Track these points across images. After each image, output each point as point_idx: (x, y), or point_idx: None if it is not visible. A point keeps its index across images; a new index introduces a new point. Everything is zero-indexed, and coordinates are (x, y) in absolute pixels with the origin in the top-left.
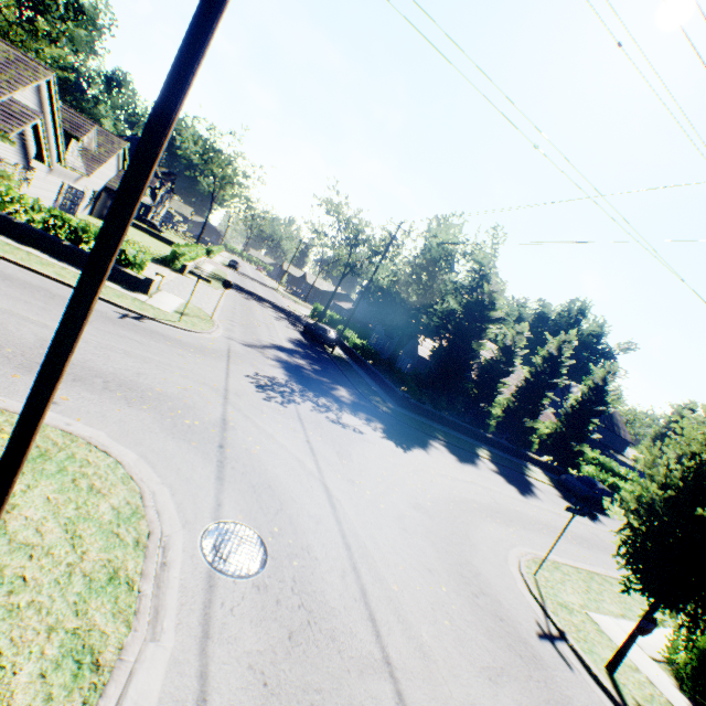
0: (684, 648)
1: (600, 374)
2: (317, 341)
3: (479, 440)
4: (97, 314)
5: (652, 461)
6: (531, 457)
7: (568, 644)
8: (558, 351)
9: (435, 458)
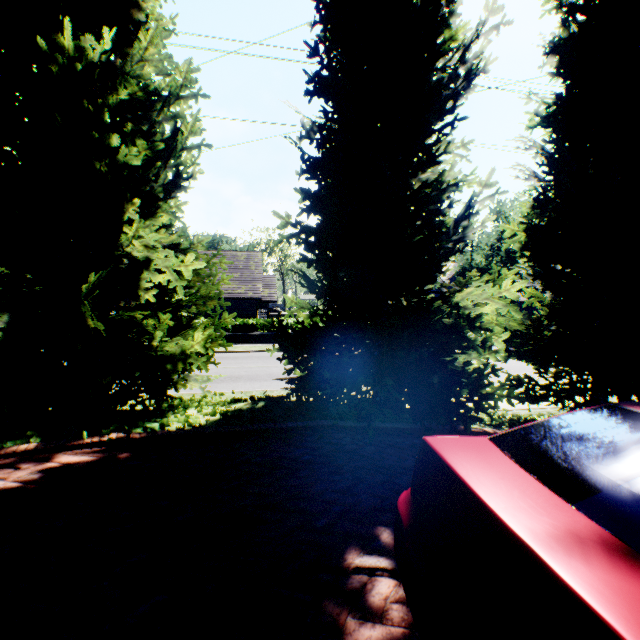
0: None
1: None
2: None
3: None
4: None
5: None
6: None
7: None
8: None
9: None
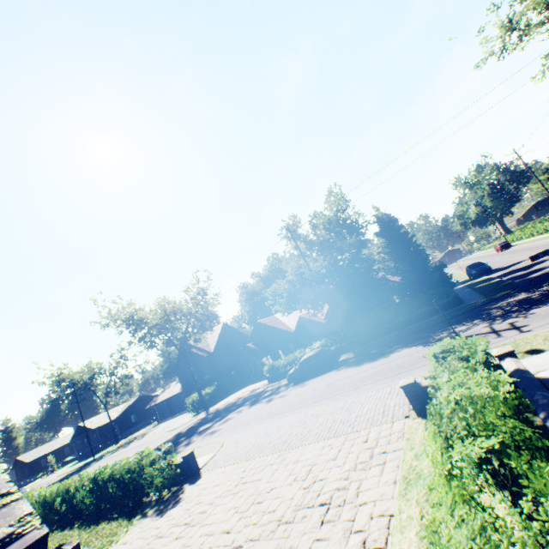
0: None
1: None
2: (336, 361)
3: None
4: None
5: None
6: None
7: None
8: None
9: None
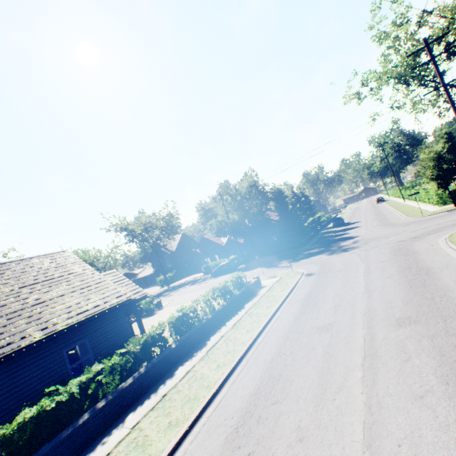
0: (440, 200)
1: (299, 191)
2: (235, 268)
3: (313, 237)
4: (326, 274)
5: (422, 171)
6: (318, 230)
7: (450, 210)
8: (293, 192)
9: (354, 234)
